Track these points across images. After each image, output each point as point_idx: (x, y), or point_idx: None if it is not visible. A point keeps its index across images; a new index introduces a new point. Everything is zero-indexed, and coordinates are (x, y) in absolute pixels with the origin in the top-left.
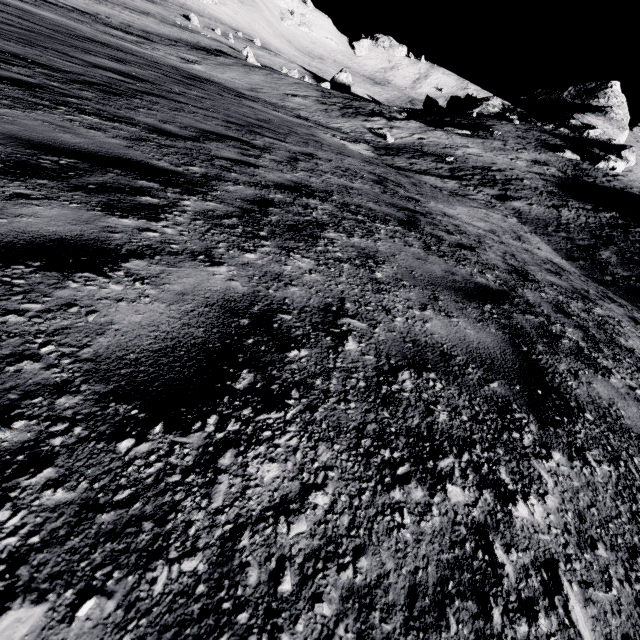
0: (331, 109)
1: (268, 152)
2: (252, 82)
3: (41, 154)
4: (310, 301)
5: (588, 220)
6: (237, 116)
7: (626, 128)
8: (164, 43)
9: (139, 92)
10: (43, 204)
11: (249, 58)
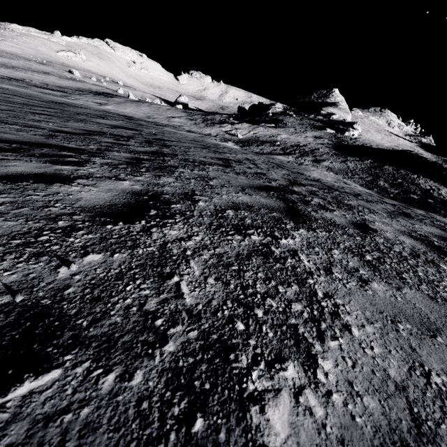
0: (198, 122)
1: (245, 163)
2: (145, 112)
3: (267, 192)
4: (403, 228)
5: (362, 166)
6: (190, 142)
7: (349, 112)
8: (76, 93)
9: (158, 140)
10: (321, 212)
11: (130, 96)
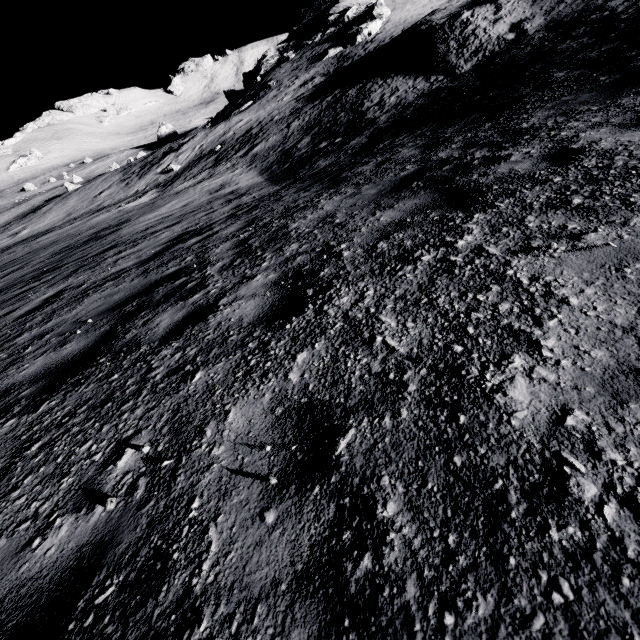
0: (131, 180)
1: None
2: (68, 209)
3: None
4: None
5: (310, 117)
6: None
7: None
8: None
9: None
10: None
11: (68, 188)
